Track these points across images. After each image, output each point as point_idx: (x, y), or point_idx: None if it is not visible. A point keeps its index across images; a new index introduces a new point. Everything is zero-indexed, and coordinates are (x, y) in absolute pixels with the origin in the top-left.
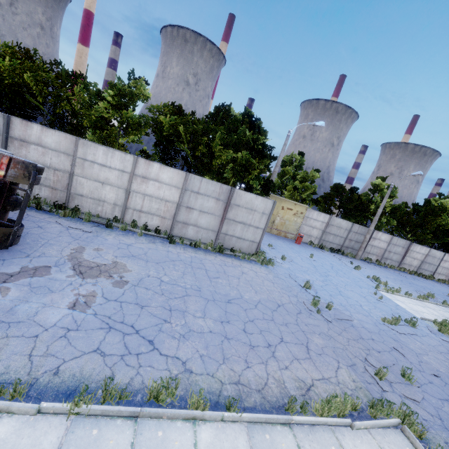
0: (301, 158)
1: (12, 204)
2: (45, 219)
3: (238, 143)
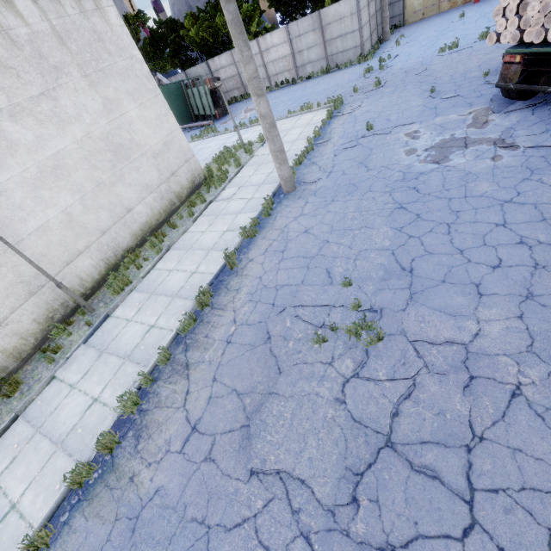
0: None
1: (219, 98)
2: (238, 105)
3: None
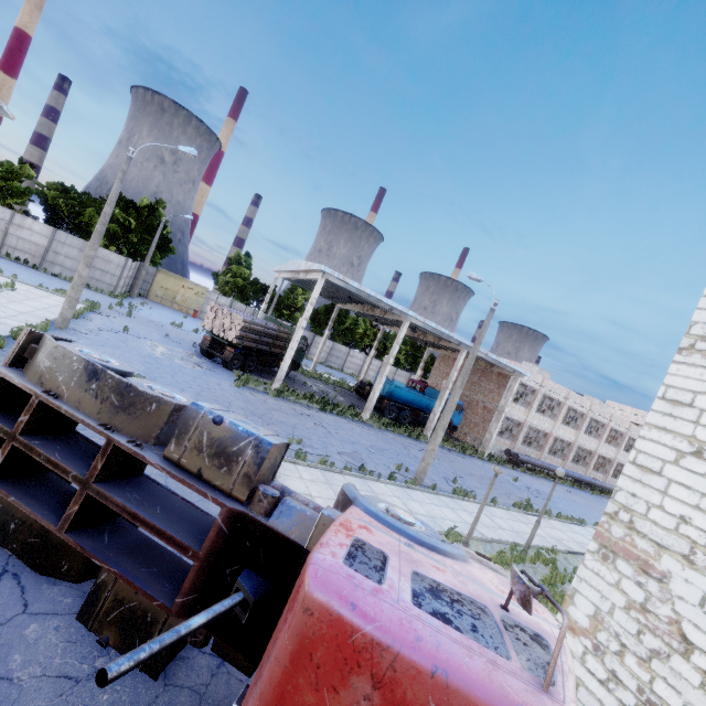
0: (246, 258)
1: None
2: None
3: (114, 219)
